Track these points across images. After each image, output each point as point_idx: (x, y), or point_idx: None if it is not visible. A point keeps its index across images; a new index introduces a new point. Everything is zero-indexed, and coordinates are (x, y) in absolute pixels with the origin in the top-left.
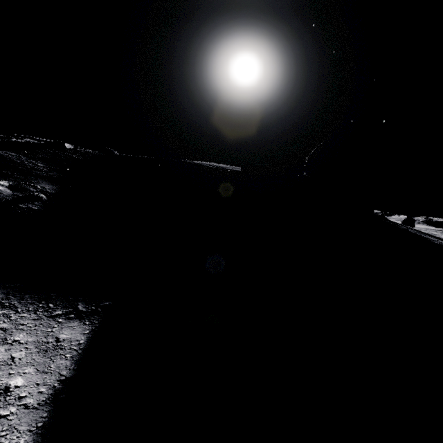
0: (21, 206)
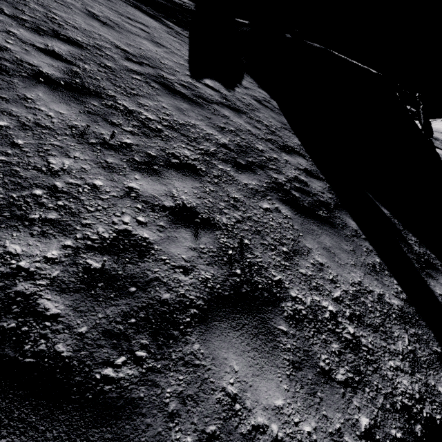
0: None
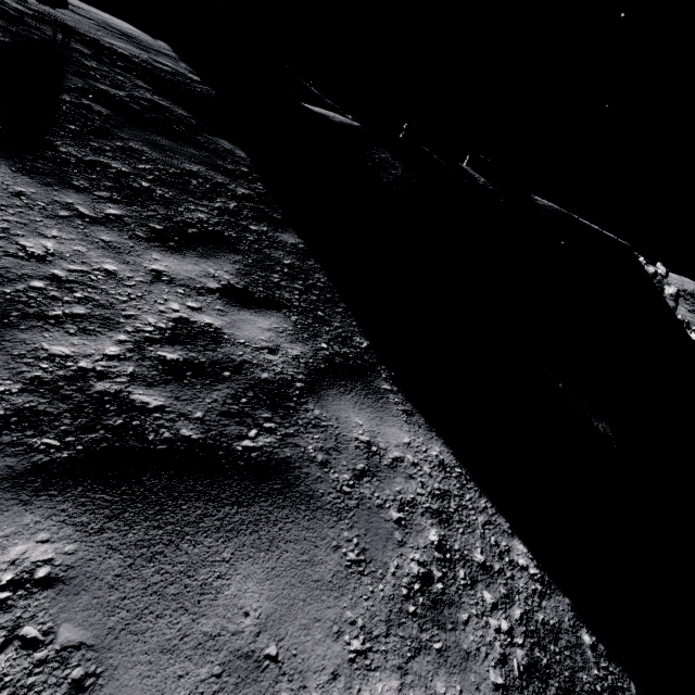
0: None
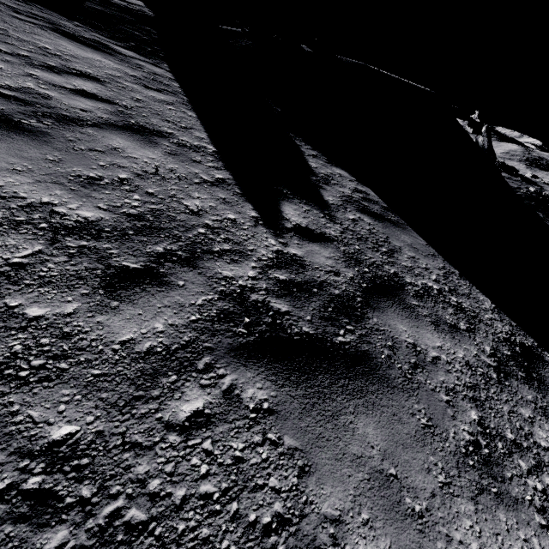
0: None
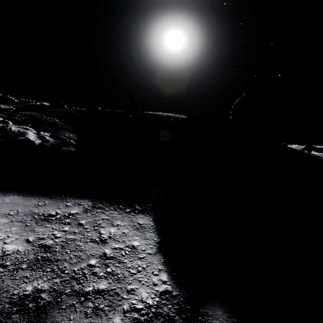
0: (64, 149)
